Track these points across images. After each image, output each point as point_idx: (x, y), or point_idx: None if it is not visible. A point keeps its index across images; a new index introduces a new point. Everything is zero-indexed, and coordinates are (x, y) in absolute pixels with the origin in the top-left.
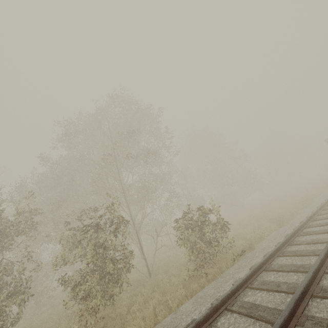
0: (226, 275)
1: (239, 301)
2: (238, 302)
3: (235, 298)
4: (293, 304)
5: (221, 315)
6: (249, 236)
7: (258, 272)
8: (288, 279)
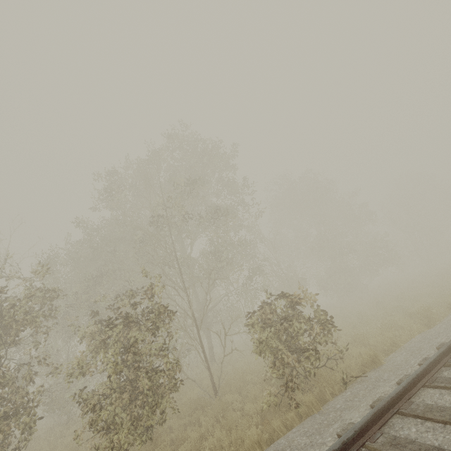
0: (330, 411)
1: None
2: None
3: None
4: None
5: None
6: (373, 340)
7: (385, 416)
8: (445, 441)
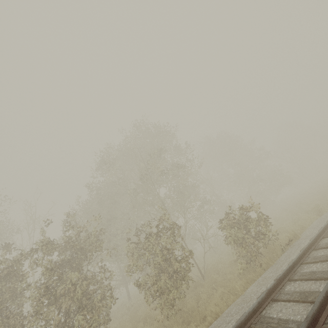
0: (279, 261)
1: (298, 272)
2: (297, 273)
3: (294, 271)
4: None
5: (286, 285)
6: (290, 228)
7: (308, 251)
8: None
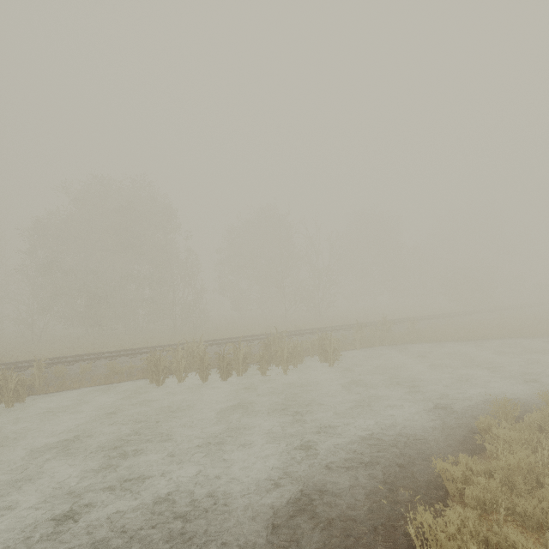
0: None
1: None
2: None
3: None
4: None
5: None
6: None
7: None
8: None
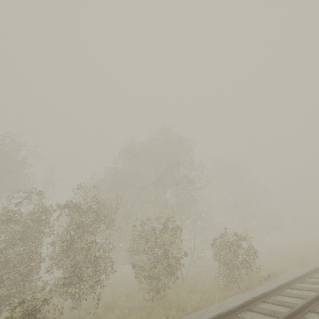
0: (257, 289)
1: (272, 298)
2: (271, 299)
3: (269, 297)
4: (310, 300)
5: (260, 304)
6: (272, 268)
7: (284, 288)
8: (307, 294)
